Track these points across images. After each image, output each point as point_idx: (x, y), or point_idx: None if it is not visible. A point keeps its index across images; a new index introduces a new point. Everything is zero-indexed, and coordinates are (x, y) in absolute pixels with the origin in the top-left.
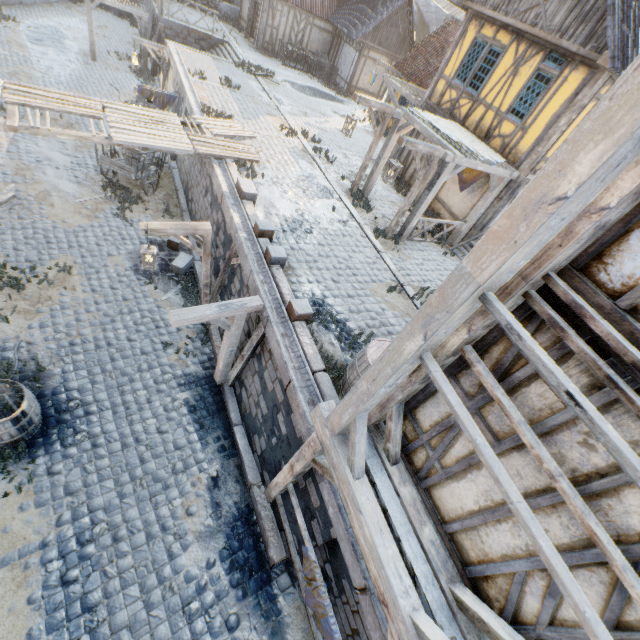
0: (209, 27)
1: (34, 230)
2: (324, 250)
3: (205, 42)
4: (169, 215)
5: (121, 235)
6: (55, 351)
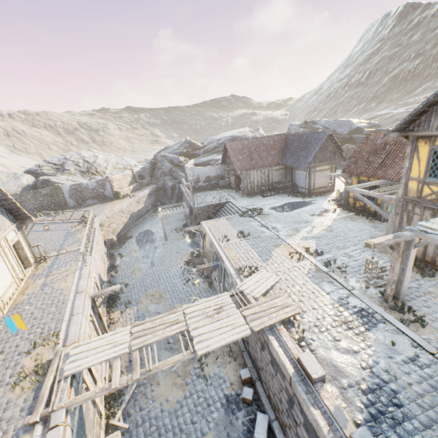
0: (217, 197)
1: (149, 421)
2: None
3: (217, 207)
4: (233, 357)
5: (206, 400)
6: None
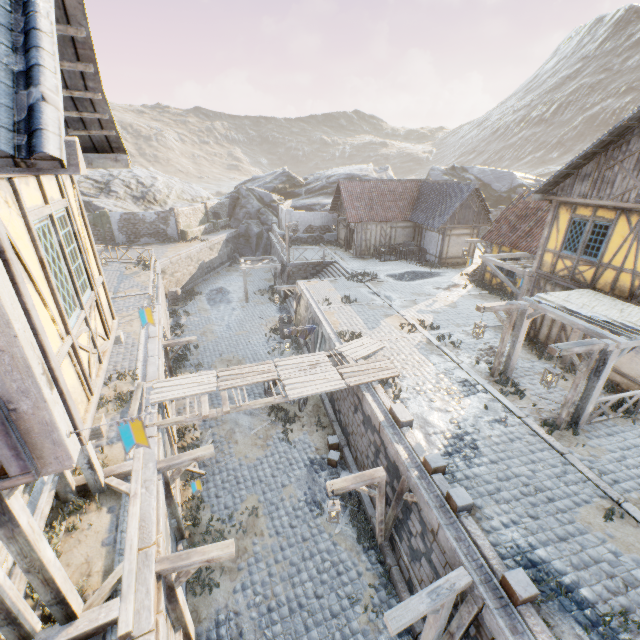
0: (320, 255)
1: (227, 472)
2: (499, 469)
3: (319, 266)
4: (321, 427)
5: (288, 460)
6: (257, 621)
